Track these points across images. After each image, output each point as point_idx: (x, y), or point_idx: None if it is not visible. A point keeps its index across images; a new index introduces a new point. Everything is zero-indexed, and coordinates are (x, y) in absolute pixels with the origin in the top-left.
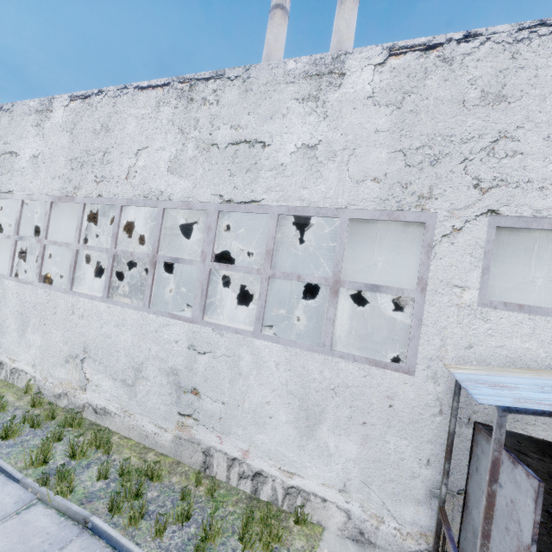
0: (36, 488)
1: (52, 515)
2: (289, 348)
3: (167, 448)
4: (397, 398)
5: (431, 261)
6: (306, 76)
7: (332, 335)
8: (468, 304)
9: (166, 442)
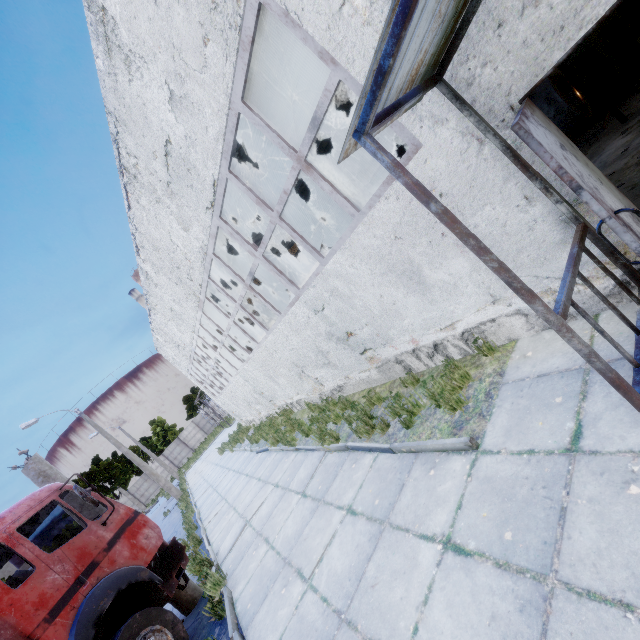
0: (322, 448)
1: (335, 455)
2: (343, 247)
3: (382, 379)
4: (435, 182)
5: (303, 27)
6: (108, 55)
7: (350, 200)
8: (369, 4)
9: (378, 376)
